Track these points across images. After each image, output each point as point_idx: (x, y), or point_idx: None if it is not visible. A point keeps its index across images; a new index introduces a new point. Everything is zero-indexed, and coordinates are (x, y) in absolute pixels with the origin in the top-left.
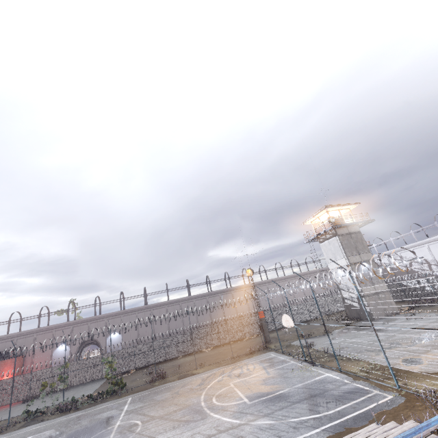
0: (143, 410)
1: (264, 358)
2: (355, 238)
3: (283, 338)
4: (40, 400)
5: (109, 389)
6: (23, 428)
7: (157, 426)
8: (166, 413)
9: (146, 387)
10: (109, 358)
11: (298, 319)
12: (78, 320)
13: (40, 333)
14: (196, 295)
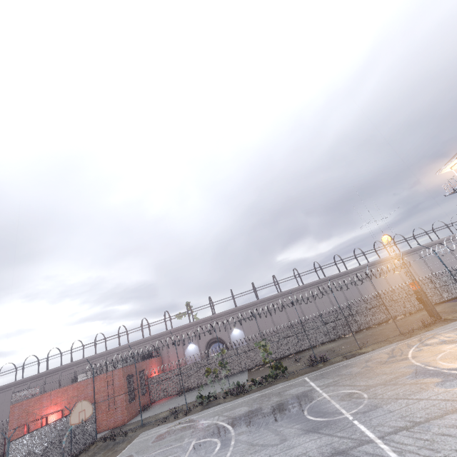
0: (342, 383)
1: (456, 326)
2: None
3: (455, 310)
4: (194, 392)
5: (271, 373)
6: (206, 409)
7: (389, 390)
8: (383, 380)
9: (311, 369)
10: (261, 342)
11: (453, 293)
12: (199, 320)
13: (169, 335)
14: (310, 283)
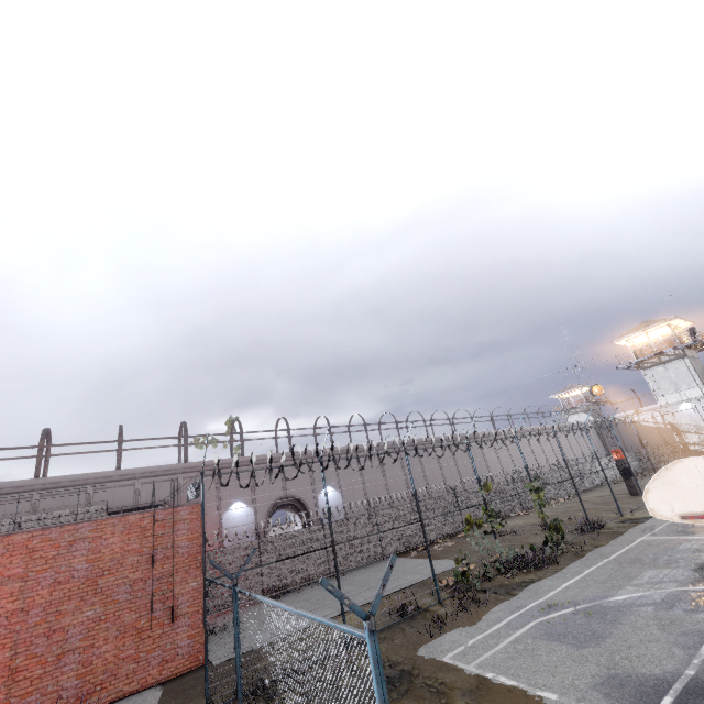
0: None
1: None
2: (700, 365)
3: None
4: (318, 592)
5: (550, 537)
6: (516, 592)
7: None
8: None
9: (603, 535)
10: (532, 483)
11: (591, 483)
12: (264, 456)
13: (191, 475)
14: (438, 438)
